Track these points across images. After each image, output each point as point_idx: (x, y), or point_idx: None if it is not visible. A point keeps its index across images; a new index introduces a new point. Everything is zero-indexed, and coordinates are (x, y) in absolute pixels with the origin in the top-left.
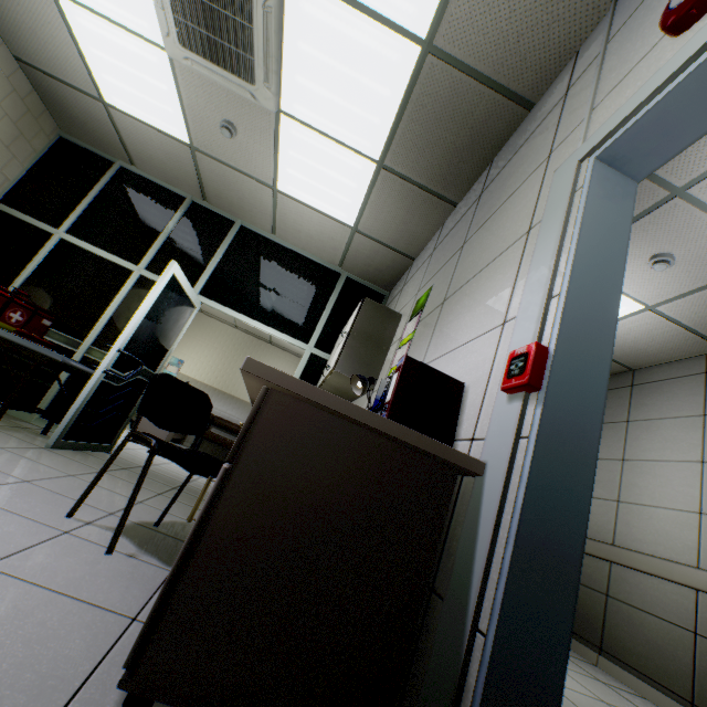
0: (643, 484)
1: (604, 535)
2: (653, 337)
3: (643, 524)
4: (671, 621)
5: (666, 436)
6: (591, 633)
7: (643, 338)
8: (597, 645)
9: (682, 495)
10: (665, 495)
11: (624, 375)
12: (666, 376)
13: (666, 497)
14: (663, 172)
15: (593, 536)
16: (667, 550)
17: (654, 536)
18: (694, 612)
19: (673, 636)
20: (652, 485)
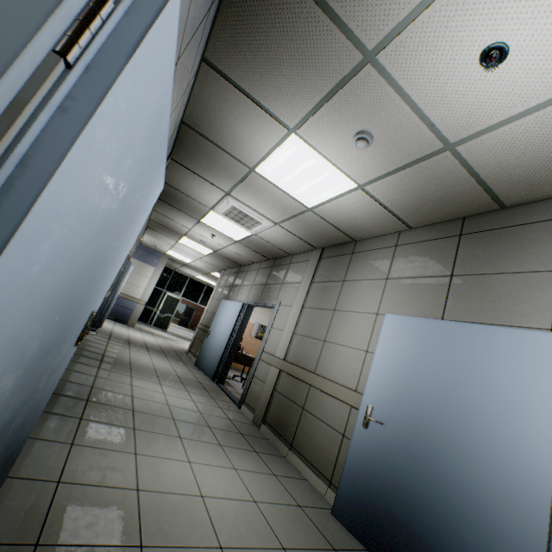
0: (341, 329)
1: (312, 365)
2: (366, 214)
3: (334, 358)
4: (333, 427)
5: (362, 294)
6: (289, 435)
7: (359, 214)
8: (290, 443)
9: (360, 338)
10: (351, 337)
11: (350, 244)
12: (374, 247)
13: (352, 339)
14: (355, 26)
15: (305, 366)
16: (343, 377)
17: (338, 367)
18: (346, 421)
19: (331, 437)
20: (346, 330)
